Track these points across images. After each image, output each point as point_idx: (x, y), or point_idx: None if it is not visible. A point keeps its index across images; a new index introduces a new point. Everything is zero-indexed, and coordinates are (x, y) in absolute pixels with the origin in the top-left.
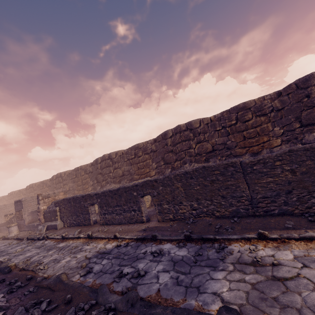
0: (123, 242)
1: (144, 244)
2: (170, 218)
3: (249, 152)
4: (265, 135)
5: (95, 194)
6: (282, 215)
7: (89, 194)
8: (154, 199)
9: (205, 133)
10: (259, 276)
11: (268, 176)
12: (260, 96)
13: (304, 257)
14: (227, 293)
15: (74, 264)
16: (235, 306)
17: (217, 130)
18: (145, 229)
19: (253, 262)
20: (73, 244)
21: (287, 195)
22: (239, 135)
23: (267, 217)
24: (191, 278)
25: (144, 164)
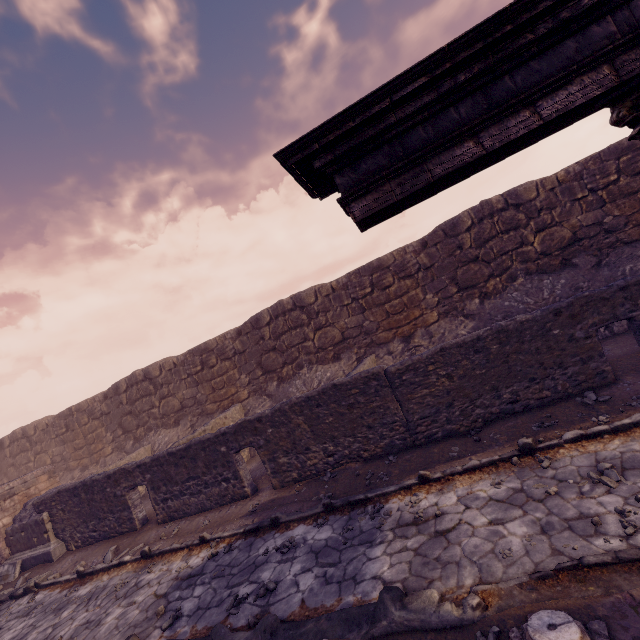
0: (221, 546)
1: (261, 538)
2: (293, 478)
3: (398, 337)
4: (416, 307)
5: (138, 465)
6: (447, 438)
7: (123, 468)
8: (261, 452)
9: (327, 312)
10: (422, 537)
11: (423, 388)
12: (400, 248)
13: (467, 496)
14: (388, 572)
15: (138, 616)
16: (398, 584)
17: (346, 304)
18: (254, 509)
19: (415, 519)
20: (114, 581)
21: (449, 409)
22: (379, 310)
23: (430, 445)
24: (344, 568)
25: (224, 379)
